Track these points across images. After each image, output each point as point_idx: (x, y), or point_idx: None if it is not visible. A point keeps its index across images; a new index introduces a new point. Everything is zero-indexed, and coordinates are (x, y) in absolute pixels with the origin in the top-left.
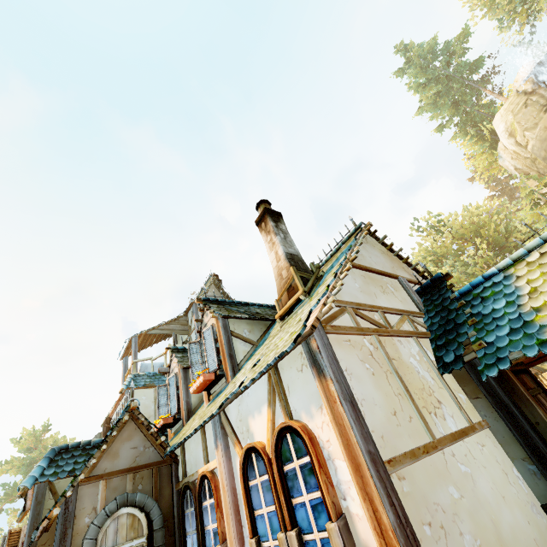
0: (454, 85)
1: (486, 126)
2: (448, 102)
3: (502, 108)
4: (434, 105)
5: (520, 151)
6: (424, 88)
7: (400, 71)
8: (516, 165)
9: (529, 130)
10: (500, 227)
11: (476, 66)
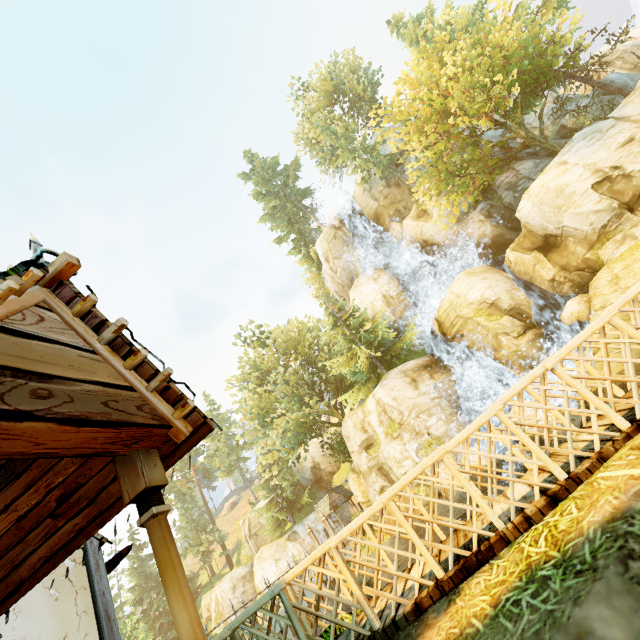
0: (287, 203)
1: (313, 248)
2: (287, 218)
3: (321, 235)
4: (272, 217)
5: (334, 276)
6: (263, 198)
7: (245, 175)
8: (335, 288)
9: (337, 259)
10: (313, 345)
11: (306, 194)
